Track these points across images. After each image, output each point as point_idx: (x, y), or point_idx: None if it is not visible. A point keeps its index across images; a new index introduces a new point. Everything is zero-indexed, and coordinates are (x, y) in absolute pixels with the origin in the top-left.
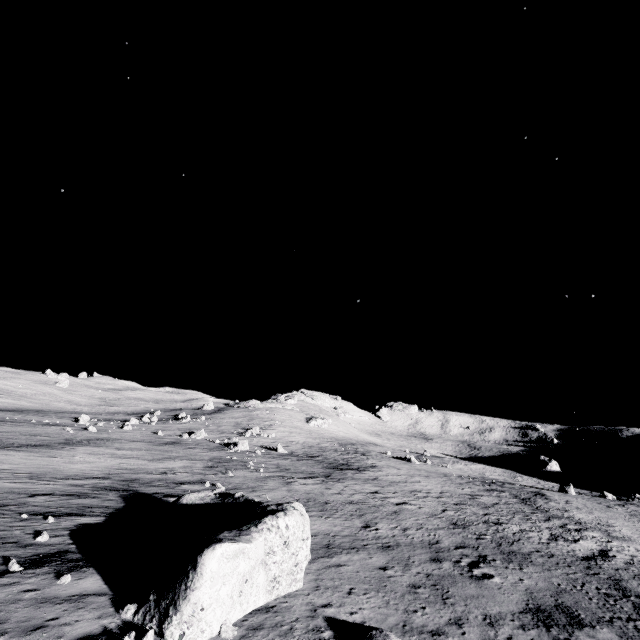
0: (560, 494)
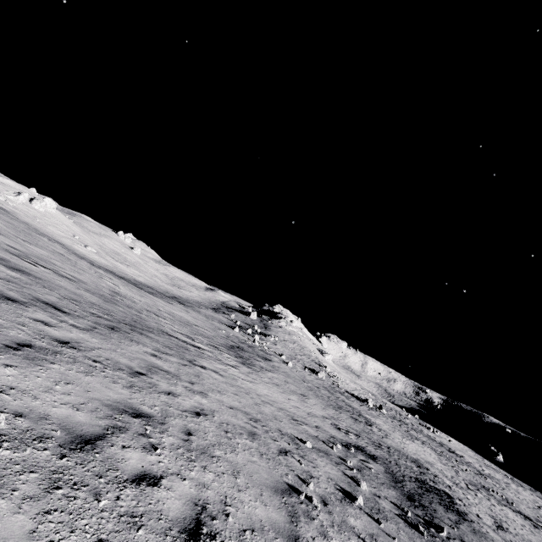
0: None
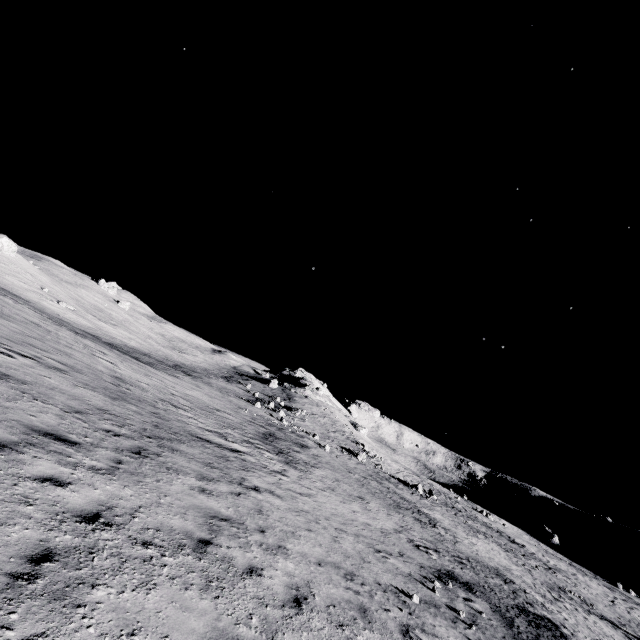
0: (622, 591)
